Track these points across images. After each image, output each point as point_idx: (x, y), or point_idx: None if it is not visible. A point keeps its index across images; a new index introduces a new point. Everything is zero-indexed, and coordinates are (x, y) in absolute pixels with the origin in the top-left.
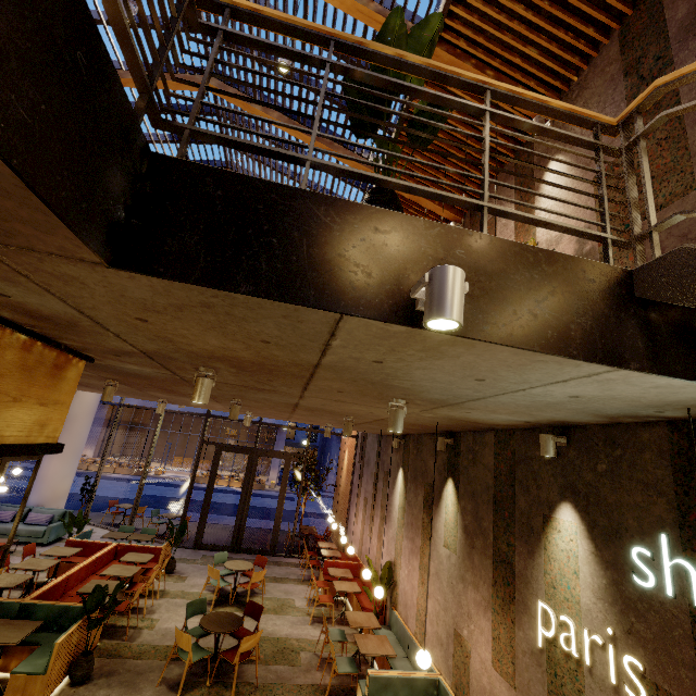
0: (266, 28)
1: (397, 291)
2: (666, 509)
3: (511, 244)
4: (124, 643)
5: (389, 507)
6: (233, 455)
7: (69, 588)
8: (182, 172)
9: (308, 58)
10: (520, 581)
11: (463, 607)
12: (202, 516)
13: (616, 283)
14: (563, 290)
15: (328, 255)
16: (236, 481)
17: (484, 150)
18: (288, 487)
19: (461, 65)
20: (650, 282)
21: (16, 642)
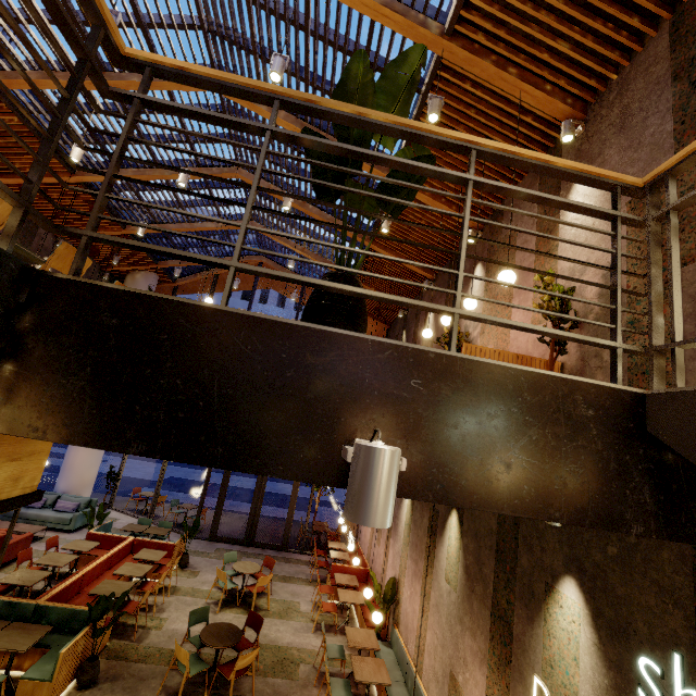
0: (198, 87)
1: (329, 442)
2: (682, 625)
3: (485, 366)
4: (132, 644)
5: (397, 520)
6: None
7: (84, 585)
8: (70, 296)
9: (244, 125)
10: (517, 645)
11: (460, 651)
12: (217, 509)
13: (622, 413)
14: (549, 428)
15: (245, 396)
16: None
17: (462, 234)
18: None
19: (479, 63)
20: (667, 420)
21: (25, 649)
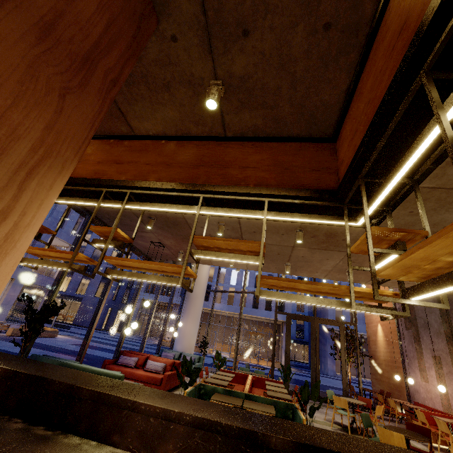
0: None
1: None
2: None
3: None
4: None
5: None
6: (251, 343)
7: None
8: None
9: None
10: None
11: None
12: (286, 367)
13: None
14: None
15: None
16: (262, 360)
17: None
18: (298, 369)
19: None
20: None
21: (274, 413)
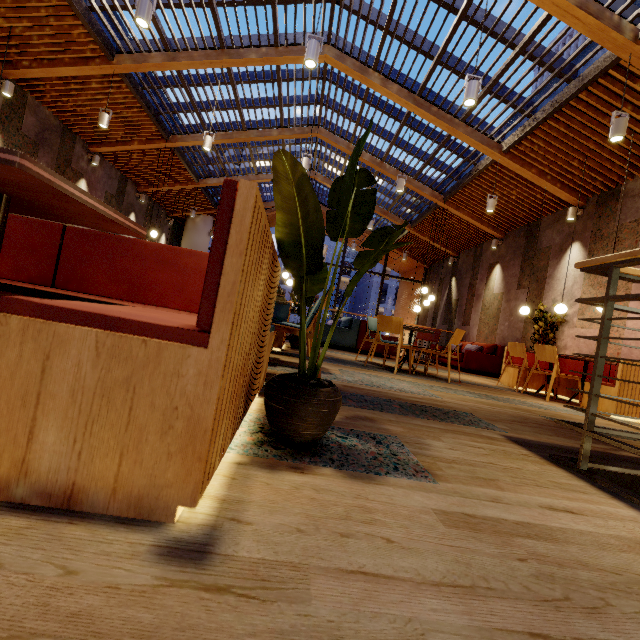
0: None
1: None
2: None
3: None
4: None
5: None
6: None
7: None
8: None
9: None
10: None
11: None
12: None
13: None
14: None
15: None
16: None
17: None
18: None
19: None
20: None
21: None
